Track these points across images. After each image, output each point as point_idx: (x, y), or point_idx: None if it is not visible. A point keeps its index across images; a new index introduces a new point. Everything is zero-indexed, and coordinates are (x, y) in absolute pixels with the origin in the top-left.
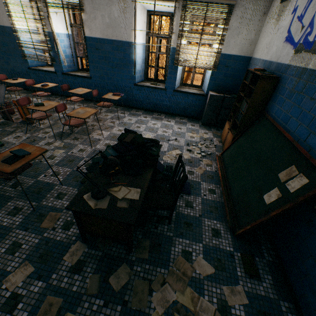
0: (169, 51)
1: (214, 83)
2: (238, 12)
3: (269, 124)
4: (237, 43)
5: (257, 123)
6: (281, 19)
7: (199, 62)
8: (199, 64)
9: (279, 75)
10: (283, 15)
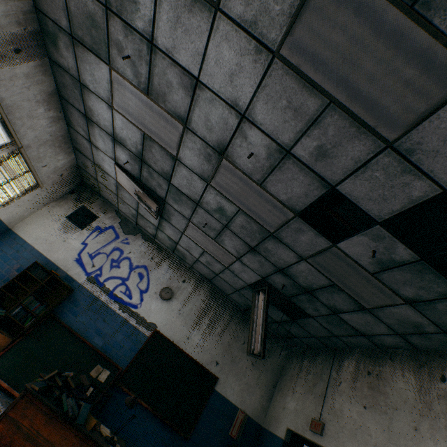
0: None
1: None
2: (36, 192)
3: (64, 329)
4: (14, 212)
5: (47, 325)
6: (69, 234)
7: None
8: None
9: (71, 287)
10: (72, 234)
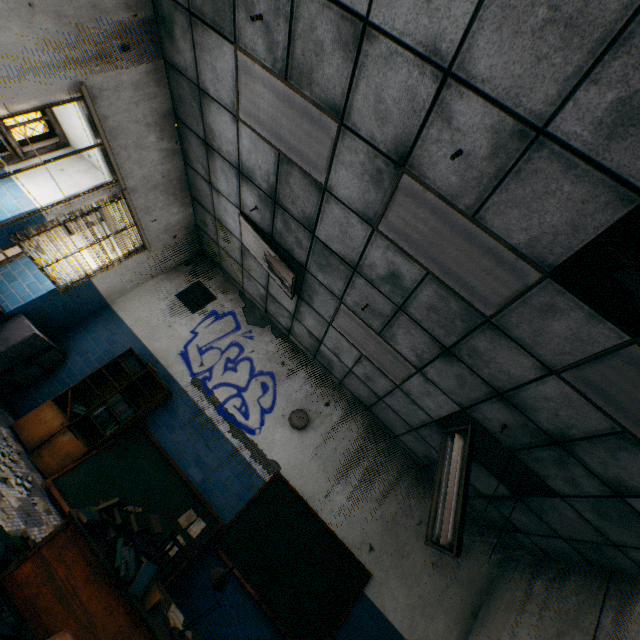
0: (34, 214)
1: (41, 305)
2: (142, 257)
3: (154, 447)
4: (114, 281)
5: (133, 438)
6: (176, 318)
7: (56, 268)
8: (54, 270)
9: (170, 390)
10: (181, 318)
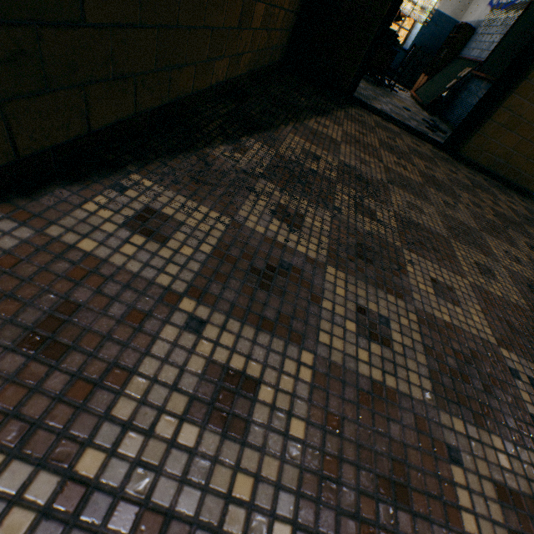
0: None
1: (419, 40)
2: None
3: (458, 60)
4: (452, 3)
5: (450, 64)
6: None
7: (415, 12)
8: (414, 14)
9: (475, 29)
10: None
